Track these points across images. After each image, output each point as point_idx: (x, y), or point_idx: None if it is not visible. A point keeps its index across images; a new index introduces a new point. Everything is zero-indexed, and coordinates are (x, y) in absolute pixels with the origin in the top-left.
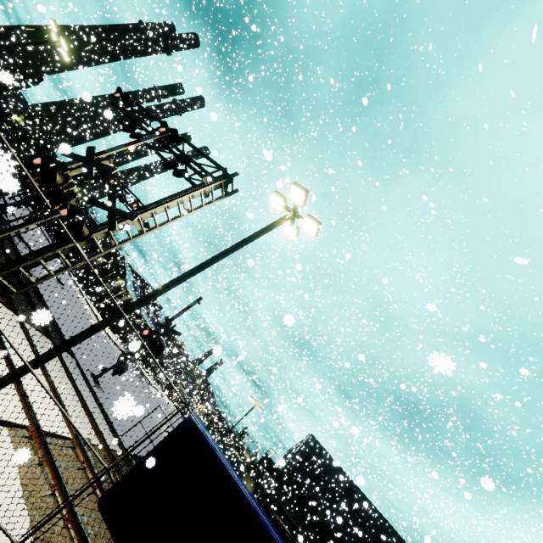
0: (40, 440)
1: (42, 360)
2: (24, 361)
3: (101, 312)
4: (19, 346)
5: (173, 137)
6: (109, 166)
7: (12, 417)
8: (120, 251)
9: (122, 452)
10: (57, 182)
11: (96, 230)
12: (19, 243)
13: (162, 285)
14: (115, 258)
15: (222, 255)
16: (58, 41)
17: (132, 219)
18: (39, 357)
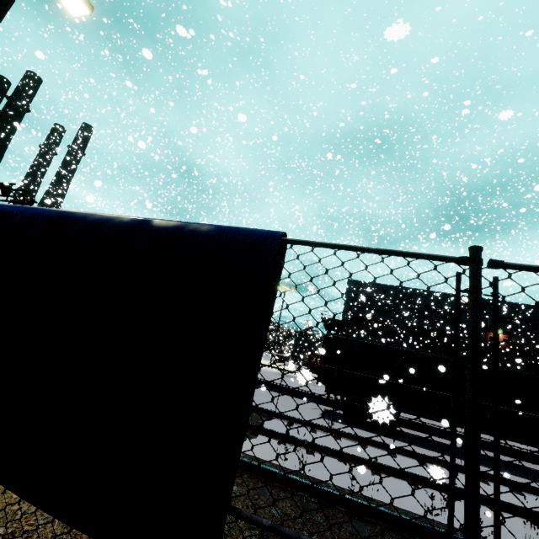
0: None
1: None
2: None
3: None
4: None
5: None
6: None
7: None
8: None
9: None
10: None
11: None
12: None
13: None
14: None
15: None
16: None
17: None
18: None
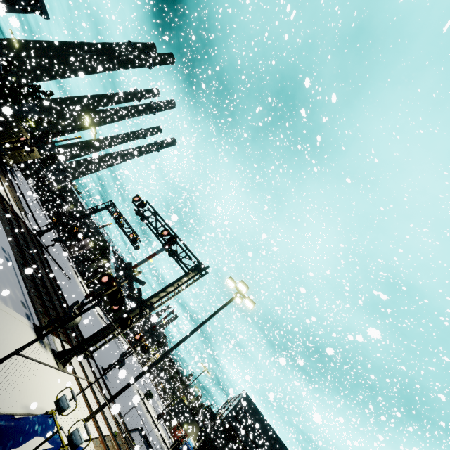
0: (105, 444)
1: (109, 402)
2: (120, 424)
3: (87, 284)
4: (80, 375)
5: (172, 240)
6: (141, 281)
7: (94, 434)
8: (106, 236)
9: (126, 431)
10: (117, 298)
11: (132, 316)
12: (48, 257)
13: (167, 351)
14: (102, 244)
15: (199, 328)
16: (89, 127)
17: (152, 310)
18: (108, 401)
